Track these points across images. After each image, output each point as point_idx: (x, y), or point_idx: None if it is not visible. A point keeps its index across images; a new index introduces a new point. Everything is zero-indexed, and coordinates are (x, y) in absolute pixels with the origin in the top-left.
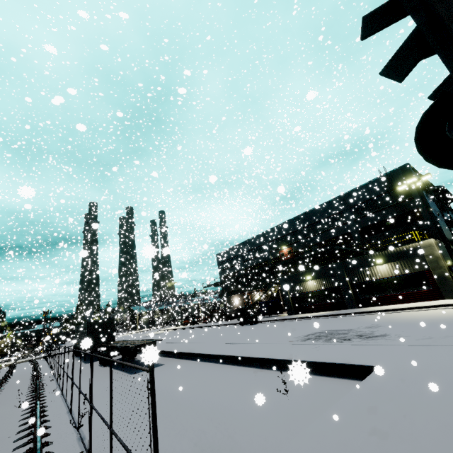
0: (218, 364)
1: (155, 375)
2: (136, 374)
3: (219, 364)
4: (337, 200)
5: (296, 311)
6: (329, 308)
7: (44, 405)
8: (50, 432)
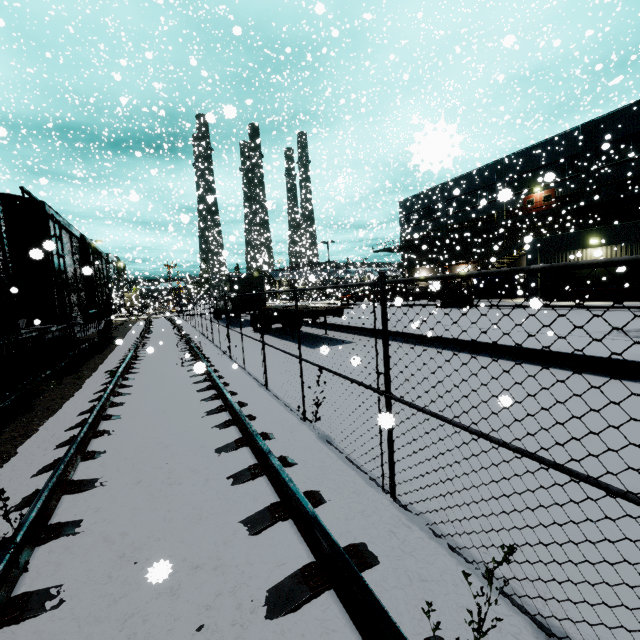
0: (461, 353)
1: (353, 354)
2: (318, 348)
3: (465, 355)
4: None
5: (544, 296)
6: (620, 297)
7: (216, 370)
8: (255, 415)
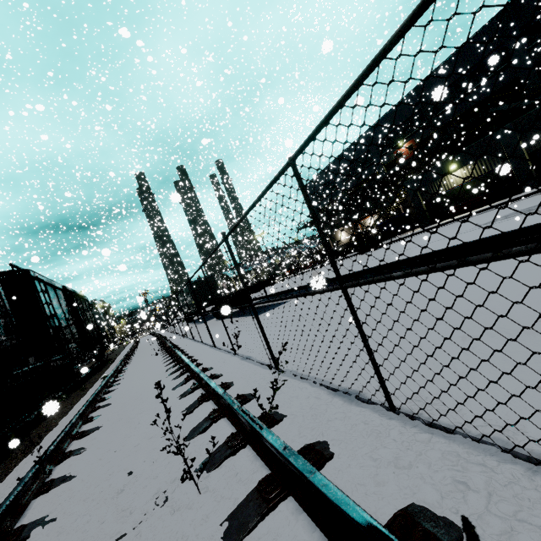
0: None
1: (287, 308)
2: (263, 314)
3: None
4: (494, 25)
5: (434, 220)
6: (489, 201)
7: (181, 349)
8: (202, 363)
